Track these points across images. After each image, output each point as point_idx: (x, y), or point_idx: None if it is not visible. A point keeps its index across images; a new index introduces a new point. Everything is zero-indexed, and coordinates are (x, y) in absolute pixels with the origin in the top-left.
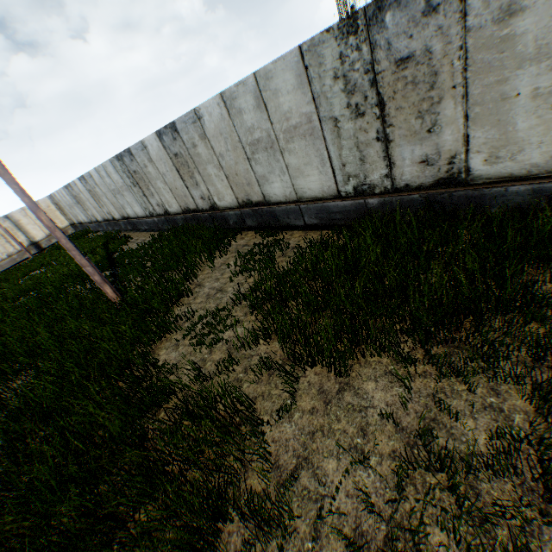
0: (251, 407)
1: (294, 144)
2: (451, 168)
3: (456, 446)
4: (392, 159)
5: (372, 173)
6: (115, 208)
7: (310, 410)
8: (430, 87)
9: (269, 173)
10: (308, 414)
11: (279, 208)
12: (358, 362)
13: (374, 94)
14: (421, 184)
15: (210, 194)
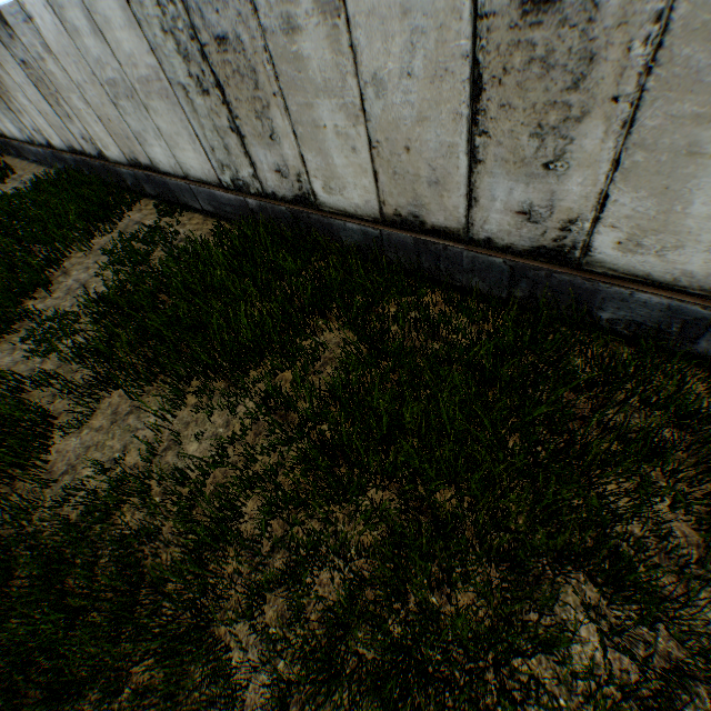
0: (48, 423)
1: (155, 103)
2: (302, 187)
3: (176, 463)
4: (252, 158)
5: (241, 169)
6: None
7: (98, 429)
8: (256, 86)
9: (145, 132)
10: (95, 431)
11: (171, 181)
12: (157, 389)
13: (209, 71)
14: (285, 196)
15: (92, 137)
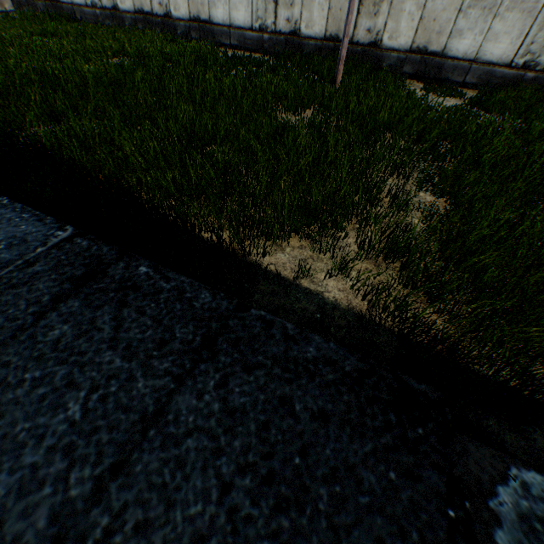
0: None
1: (510, 15)
2: None
3: None
4: None
5: (543, 56)
6: (187, 1)
7: None
8: None
9: (467, 31)
10: None
11: (451, 63)
12: None
13: None
14: None
15: (384, 30)
